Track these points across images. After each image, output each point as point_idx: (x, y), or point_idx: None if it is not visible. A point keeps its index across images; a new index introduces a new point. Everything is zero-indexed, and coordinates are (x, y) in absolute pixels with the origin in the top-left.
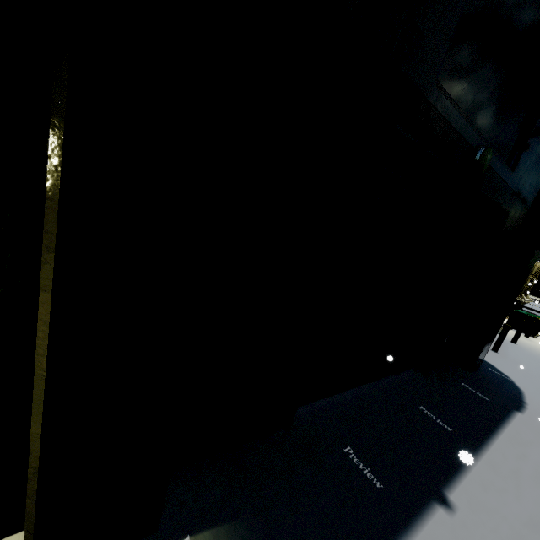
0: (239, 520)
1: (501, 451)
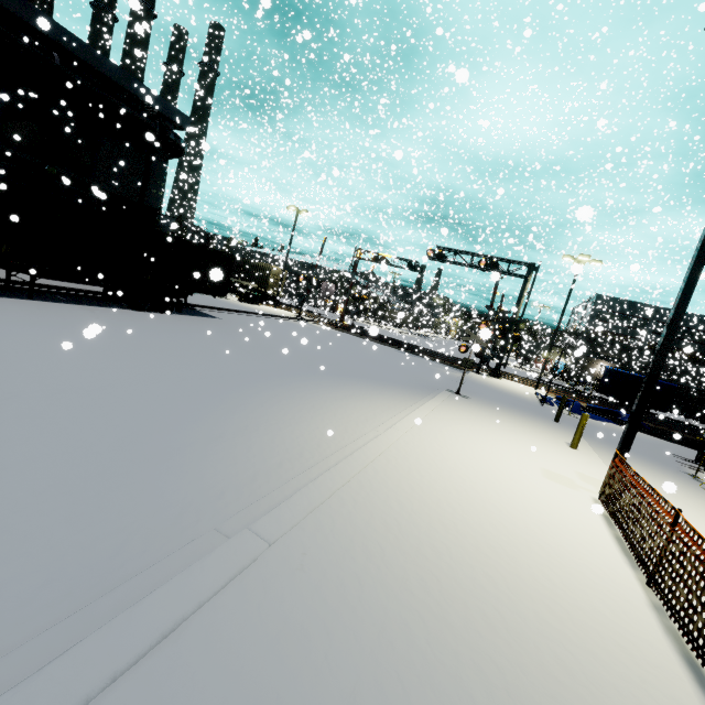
0: None
1: None
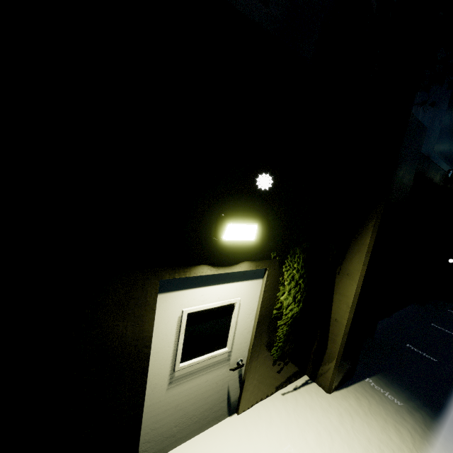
0: (382, 372)
1: None
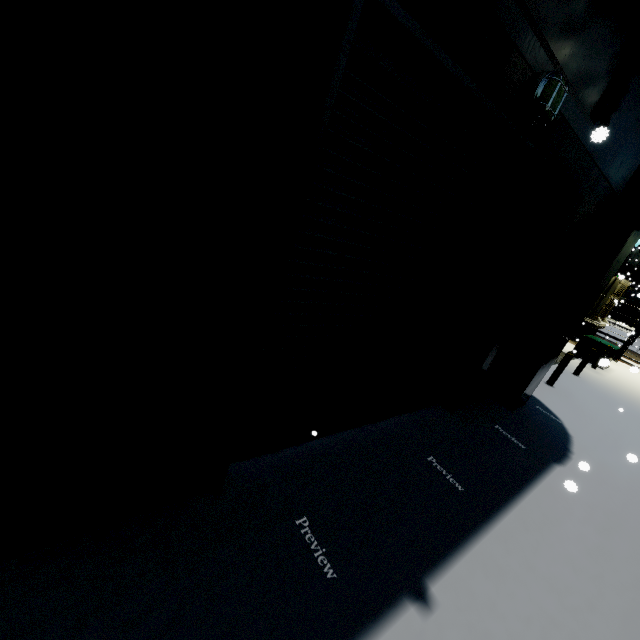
0: None
1: (522, 519)
